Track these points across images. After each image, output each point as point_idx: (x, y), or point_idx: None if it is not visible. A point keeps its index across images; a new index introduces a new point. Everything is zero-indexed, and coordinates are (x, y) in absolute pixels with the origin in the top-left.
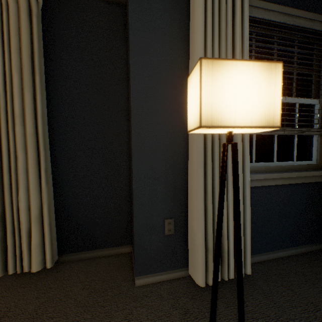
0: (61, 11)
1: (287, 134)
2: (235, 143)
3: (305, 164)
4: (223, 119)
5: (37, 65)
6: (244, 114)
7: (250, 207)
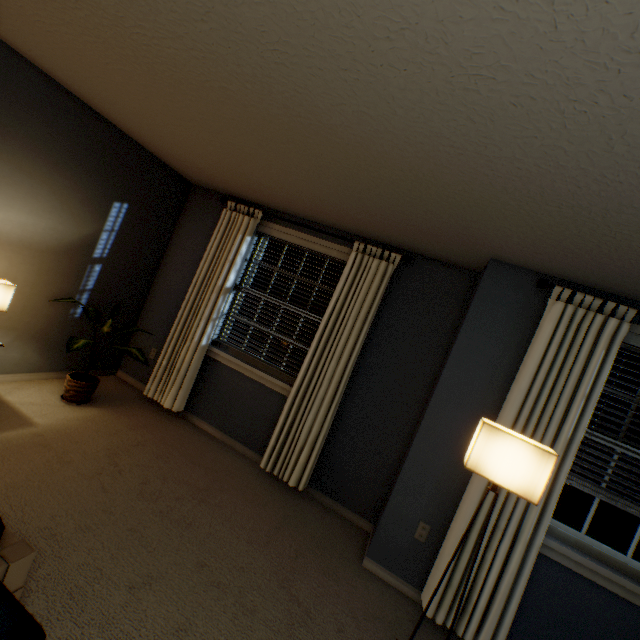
0: (409, 269)
1: None
2: (496, 492)
3: None
4: (485, 471)
5: (370, 318)
6: (505, 477)
7: (527, 577)
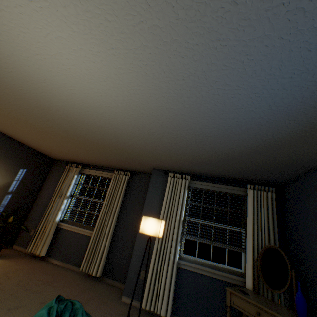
0: (135, 177)
1: (215, 245)
2: (150, 239)
3: (233, 270)
4: (144, 231)
5: (121, 196)
6: (150, 231)
7: (174, 276)
